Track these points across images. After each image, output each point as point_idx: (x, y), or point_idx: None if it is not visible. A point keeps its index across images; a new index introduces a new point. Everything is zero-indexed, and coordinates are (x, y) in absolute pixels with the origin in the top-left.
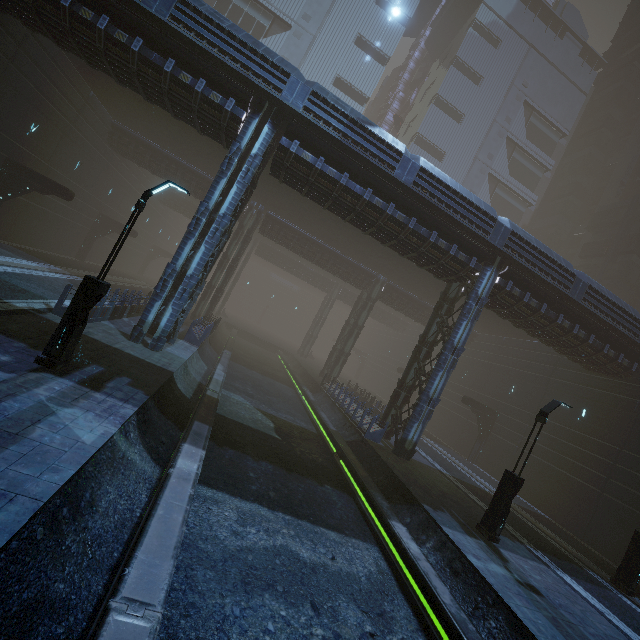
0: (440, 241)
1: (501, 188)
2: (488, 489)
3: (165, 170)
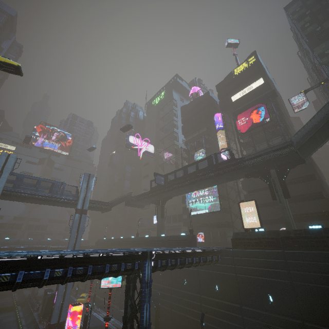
0: None
1: None
2: None
3: None
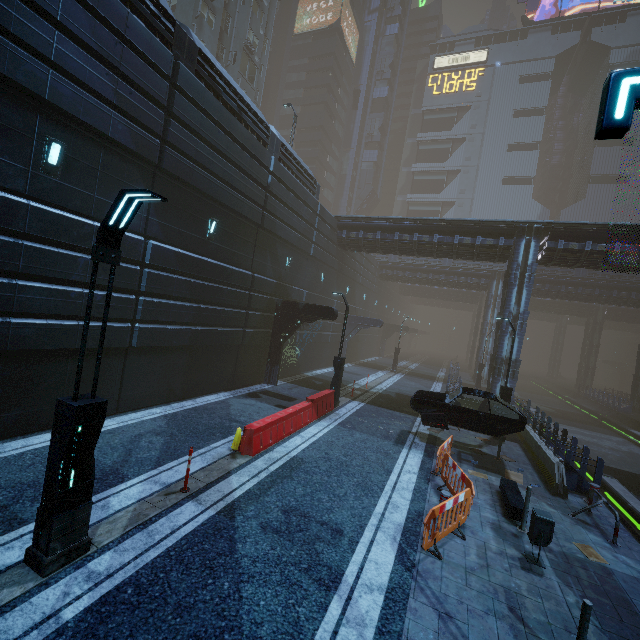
0: (621, 293)
1: None
2: None
3: (429, 295)
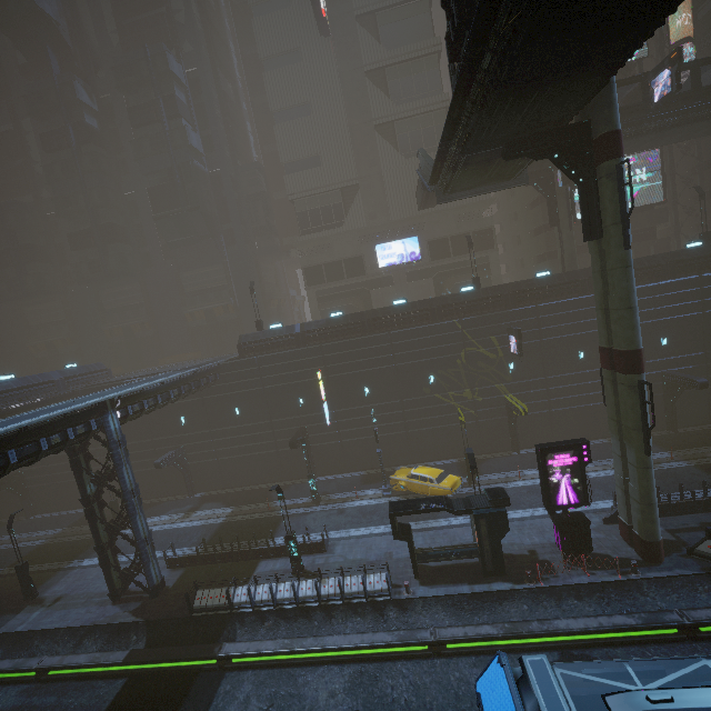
0: None
1: None
2: (45, 539)
3: None
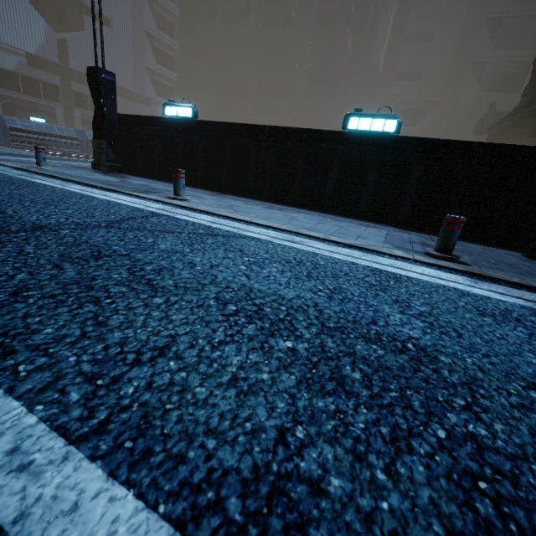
0: None
1: (156, 40)
2: None
3: None
